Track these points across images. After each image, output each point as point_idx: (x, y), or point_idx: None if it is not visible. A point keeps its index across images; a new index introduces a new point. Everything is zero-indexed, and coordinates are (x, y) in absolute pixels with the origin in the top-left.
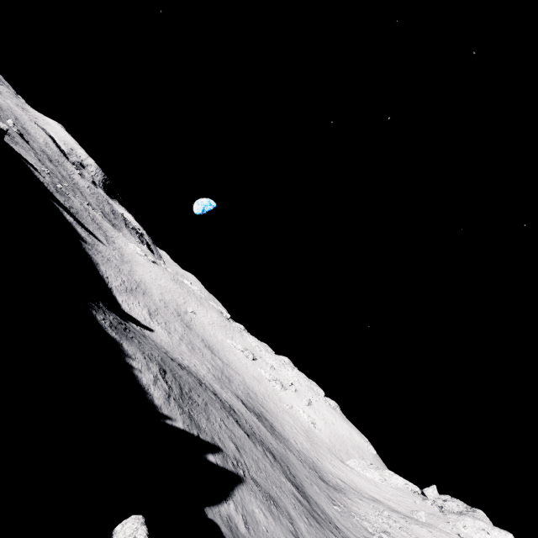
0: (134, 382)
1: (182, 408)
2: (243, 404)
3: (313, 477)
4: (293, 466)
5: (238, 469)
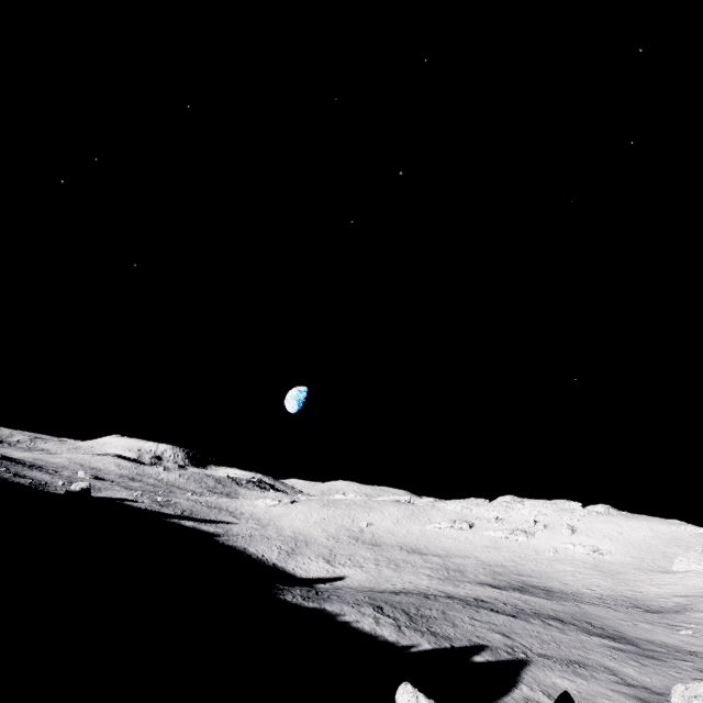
0: (359, 634)
1: (420, 631)
2: (493, 588)
3: (635, 616)
4: (597, 617)
5: (516, 654)
